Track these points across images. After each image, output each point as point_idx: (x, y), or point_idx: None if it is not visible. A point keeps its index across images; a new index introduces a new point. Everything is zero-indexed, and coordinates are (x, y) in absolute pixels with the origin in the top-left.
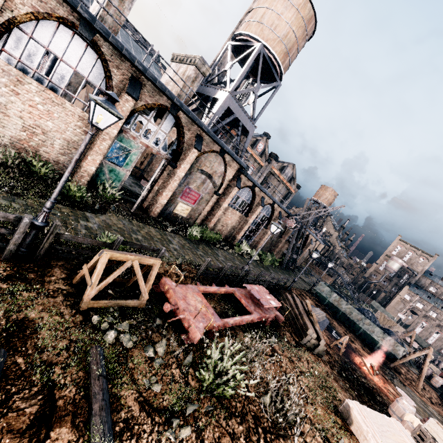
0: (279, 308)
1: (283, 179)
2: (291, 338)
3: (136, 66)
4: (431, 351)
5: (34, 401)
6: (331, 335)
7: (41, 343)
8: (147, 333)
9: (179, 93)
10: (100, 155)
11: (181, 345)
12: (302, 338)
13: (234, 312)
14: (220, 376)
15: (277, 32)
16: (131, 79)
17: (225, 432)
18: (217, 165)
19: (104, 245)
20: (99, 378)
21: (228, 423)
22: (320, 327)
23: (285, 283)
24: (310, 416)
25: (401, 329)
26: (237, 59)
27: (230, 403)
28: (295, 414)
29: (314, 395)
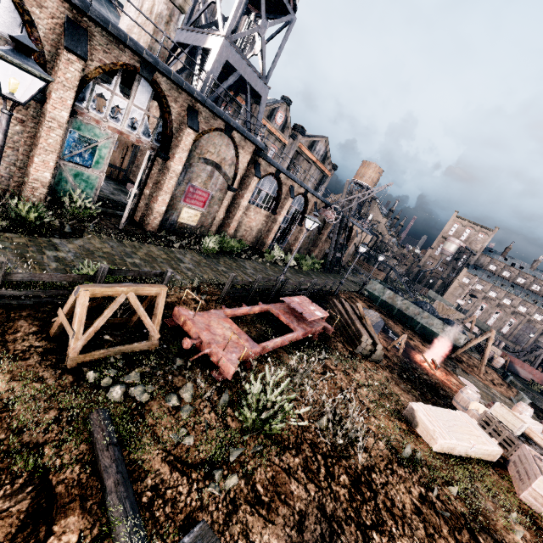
0: (327, 317)
1: (314, 159)
2: (343, 349)
3: None
4: (493, 334)
5: (21, 496)
6: (388, 336)
7: (16, 423)
8: (166, 379)
9: (150, 44)
10: (52, 153)
11: (212, 384)
12: (356, 346)
13: (274, 332)
14: (265, 411)
15: None
16: (68, 25)
17: (279, 469)
18: (224, 150)
19: (83, 279)
20: (108, 448)
21: (282, 459)
22: (375, 331)
23: (331, 288)
24: (373, 428)
25: (461, 316)
26: None
27: (282, 436)
28: (356, 431)
29: (375, 405)
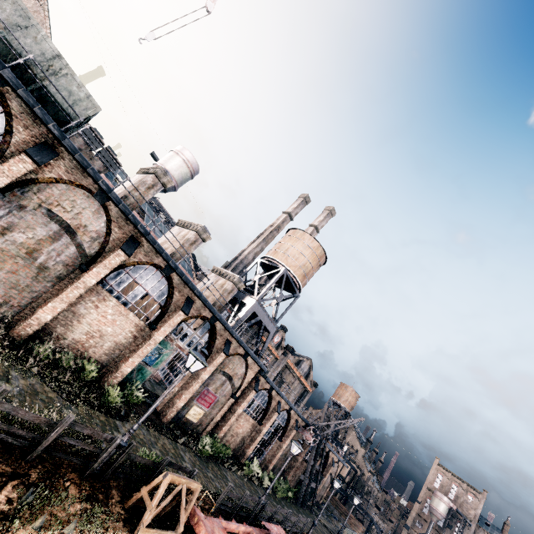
0: None
1: (299, 375)
2: None
3: (195, 293)
4: None
5: None
6: None
7: None
8: None
9: (216, 300)
10: (141, 357)
11: None
12: None
13: None
14: None
15: (298, 262)
16: (187, 299)
17: None
18: (239, 367)
19: (152, 465)
20: None
21: None
22: None
23: (303, 527)
24: None
25: None
26: (265, 274)
27: None
28: None
29: None
